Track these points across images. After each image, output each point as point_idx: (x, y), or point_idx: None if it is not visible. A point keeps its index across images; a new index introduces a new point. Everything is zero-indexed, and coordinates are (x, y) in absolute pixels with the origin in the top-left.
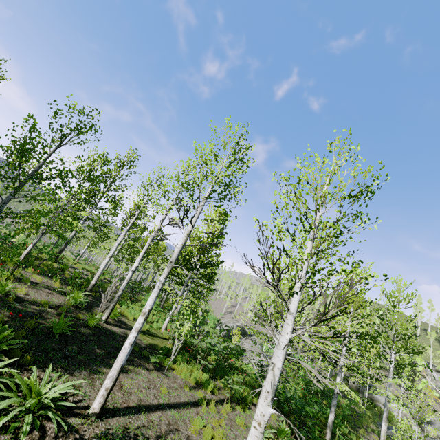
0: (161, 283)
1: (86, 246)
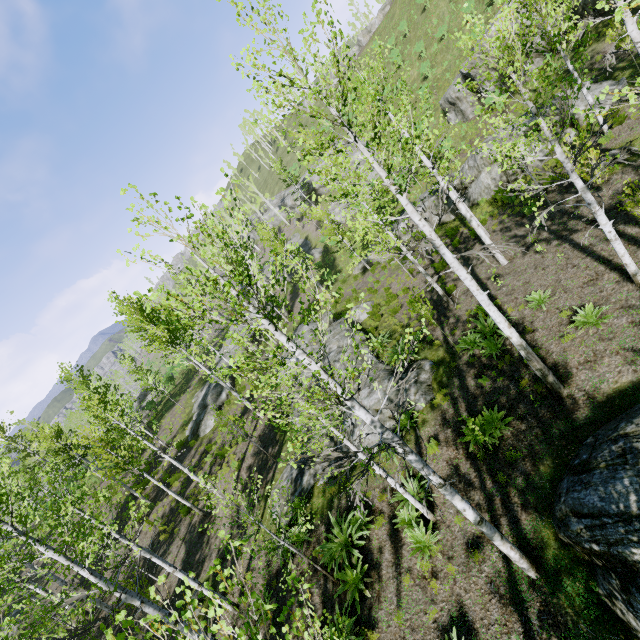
0: None
1: None
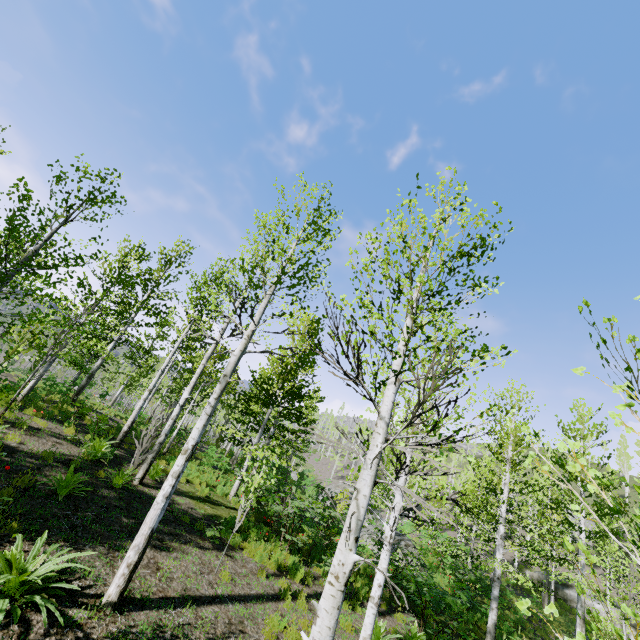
0: (211, 406)
1: (122, 386)
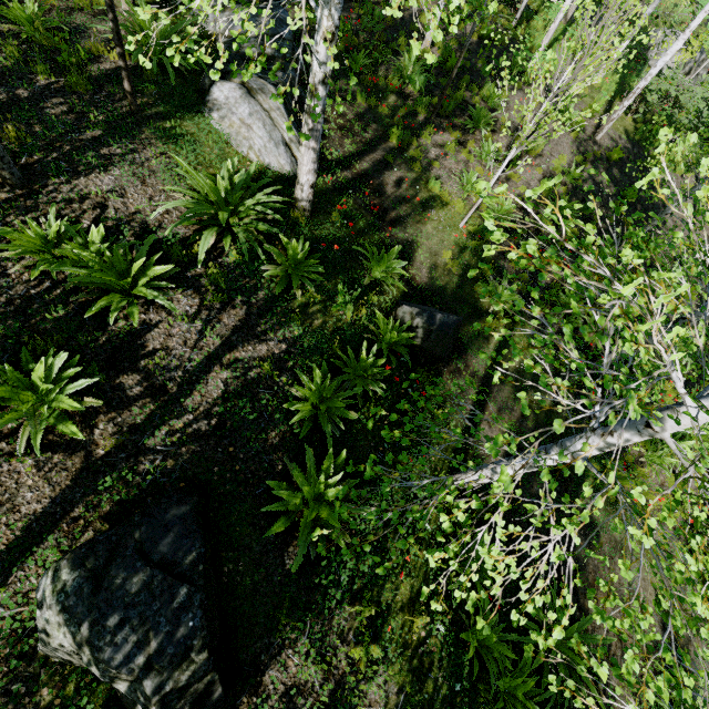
0: None
1: None
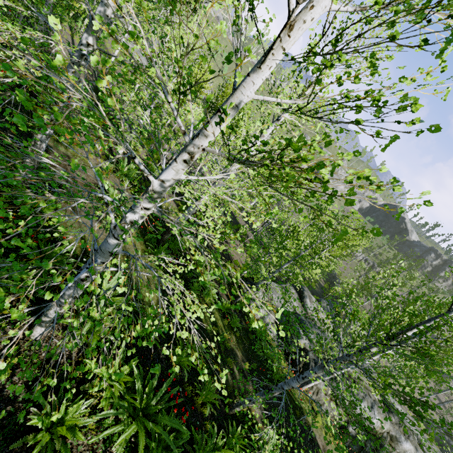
0: None
1: None
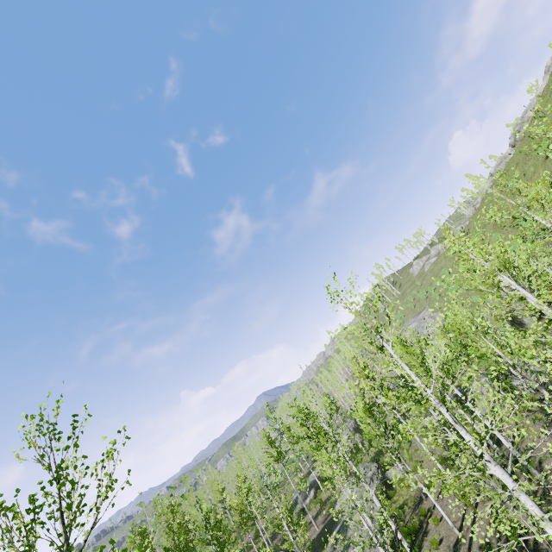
0: None
1: None
